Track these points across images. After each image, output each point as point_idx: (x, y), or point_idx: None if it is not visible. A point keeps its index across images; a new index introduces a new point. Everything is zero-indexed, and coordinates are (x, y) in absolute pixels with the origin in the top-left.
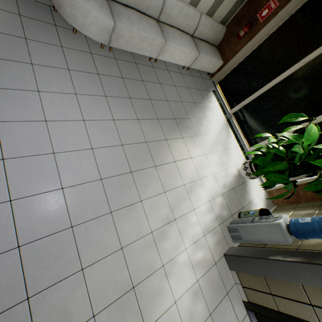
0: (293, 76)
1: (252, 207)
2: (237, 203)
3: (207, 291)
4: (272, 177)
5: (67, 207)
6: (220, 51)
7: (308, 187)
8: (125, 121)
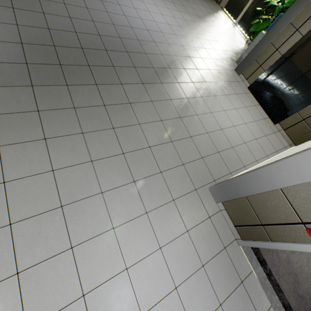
0: None
1: None
2: None
3: (225, 75)
4: None
5: (158, 27)
6: None
7: None
8: (173, 10)
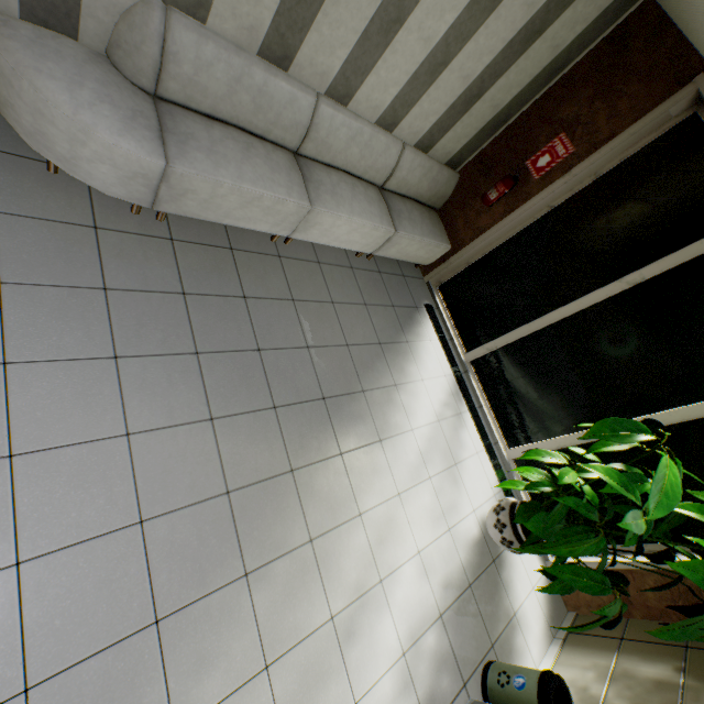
0: (607, 307)
1: (518, 634)
2: (480, 634)
3: None
4: (570, 575)
5: None
6: (444, 220)
7: (663, 629)
8: (168, 430)
